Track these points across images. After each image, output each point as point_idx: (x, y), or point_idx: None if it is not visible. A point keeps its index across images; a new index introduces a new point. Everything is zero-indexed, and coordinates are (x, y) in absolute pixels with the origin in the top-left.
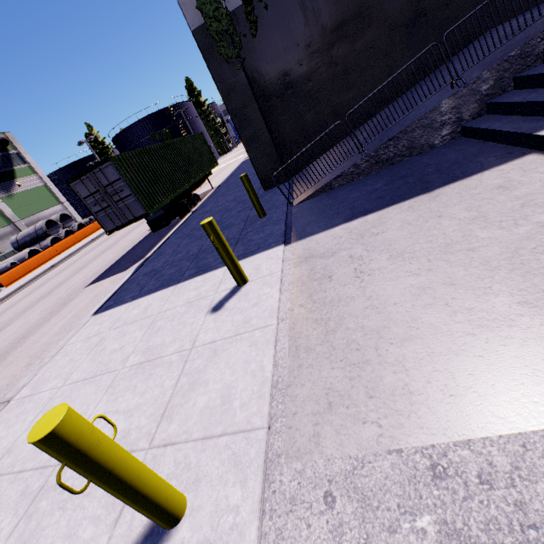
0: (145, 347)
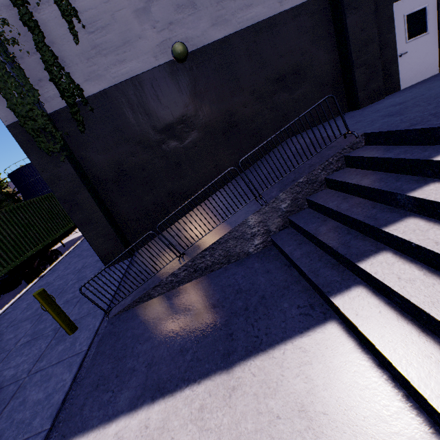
0: None
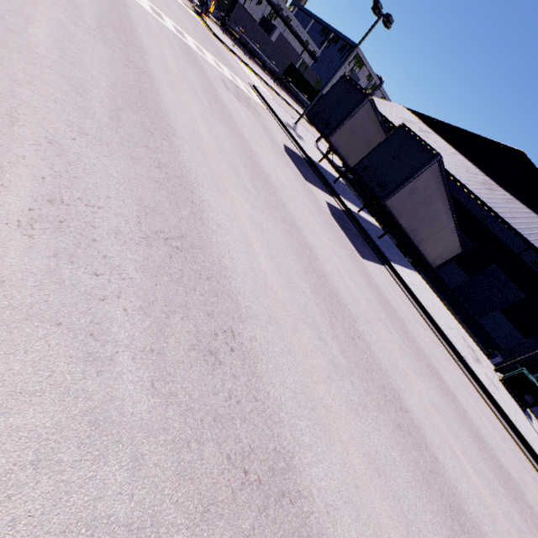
0: None
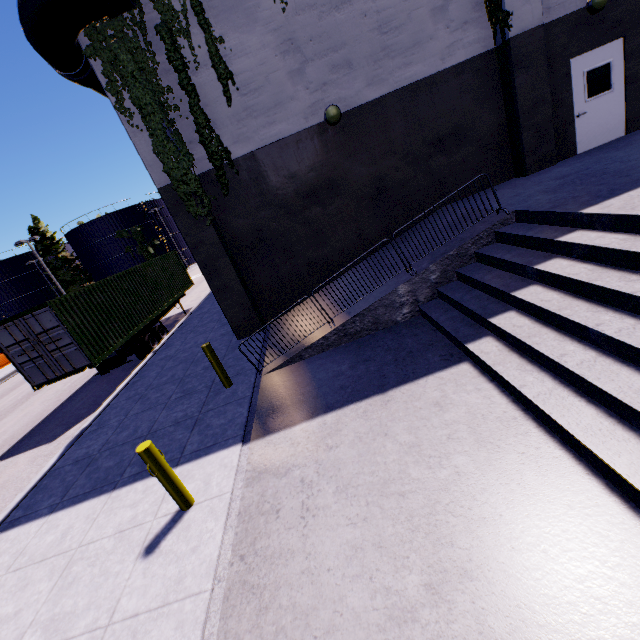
0: (50, 615)
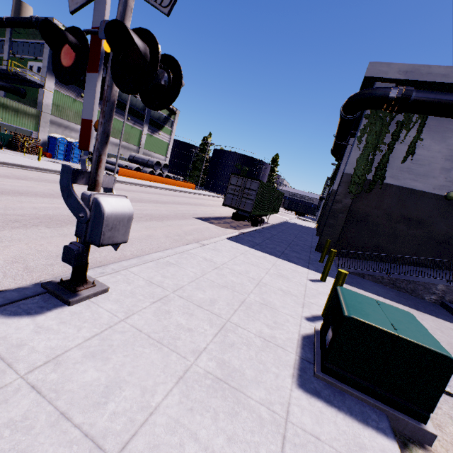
0: (277, 271)
